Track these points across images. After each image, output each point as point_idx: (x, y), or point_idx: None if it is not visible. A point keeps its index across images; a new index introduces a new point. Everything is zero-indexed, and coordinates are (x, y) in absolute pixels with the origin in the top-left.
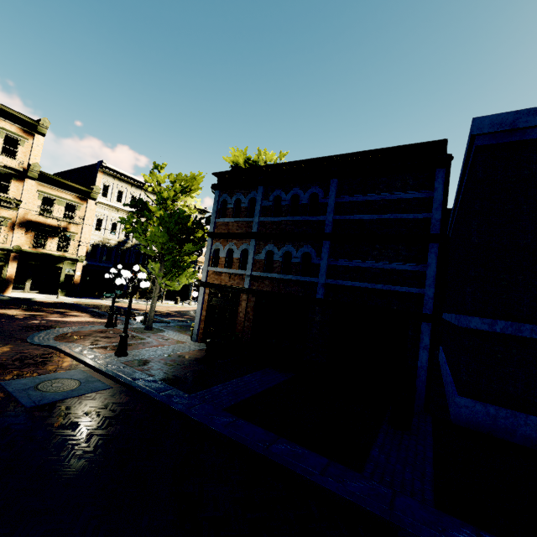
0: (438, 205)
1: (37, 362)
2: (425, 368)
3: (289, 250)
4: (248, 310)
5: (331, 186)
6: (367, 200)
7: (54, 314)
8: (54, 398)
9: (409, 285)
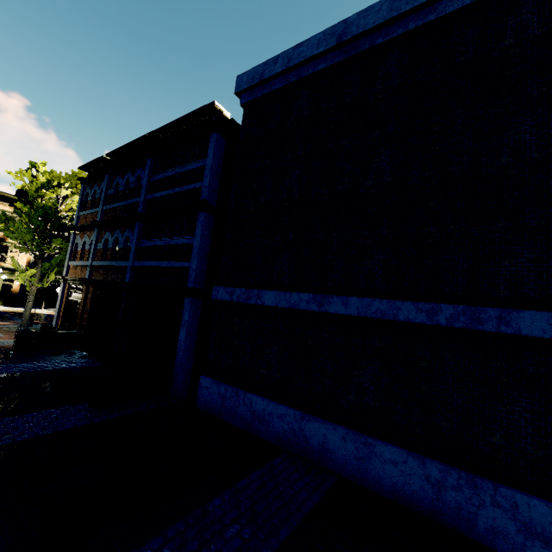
0: (208, 172)
1: None
2: (182, 348)
3: (117, 236)
4: (88, 301)
5: (147, 166)
6: (169, 176)
7: None
8: None
9: (185, 260)
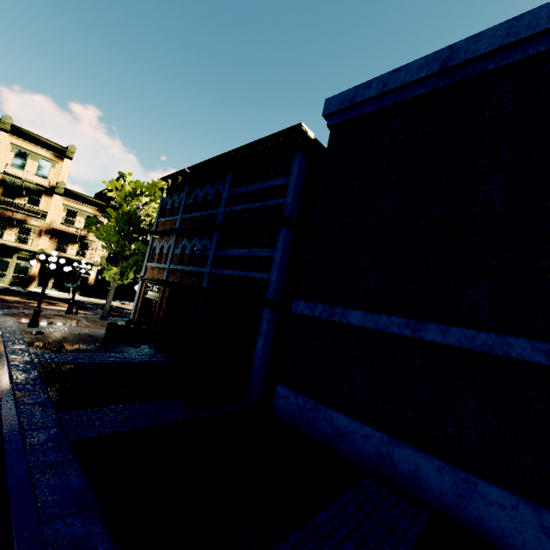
0: (291, 189)
1: None
2: (259, 355)
3: (195, 243)
4: (164, 300)
5: (227, 180)
6: (249, 191)
7: (44, 303)
8: None
9: (263, 271)
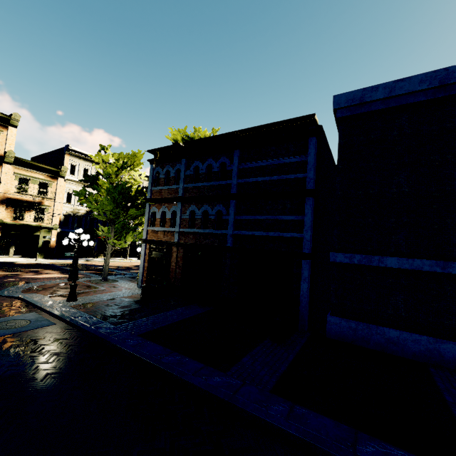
0: (311, 167)
1: (1, 309)
2: (305, 296)
3: (206, 209)
4: (178, 259)
5: (235, 156)
6: (261, 166)
7: (30, 273)
8: (5, 333)
9: (293, 231)
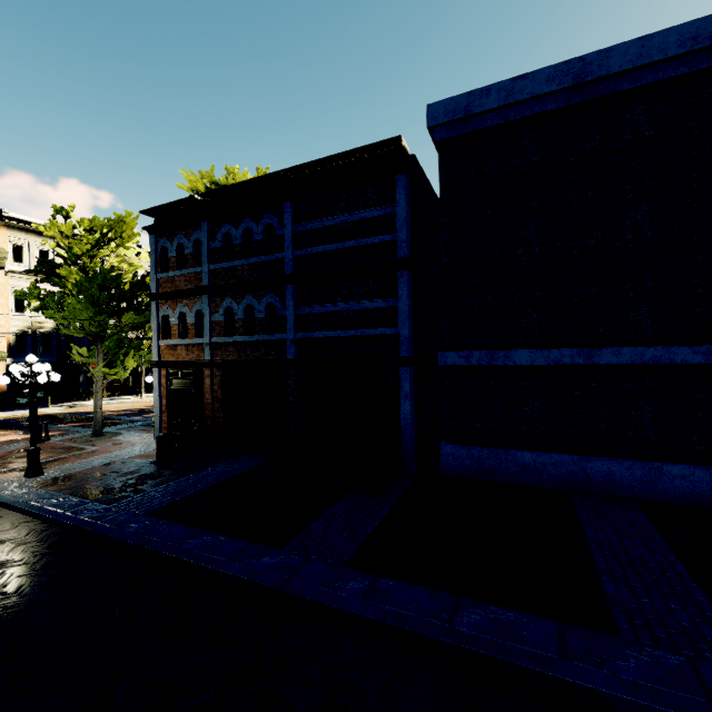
0: (402, 223)
1: None
2: (409, 420)
3: (250, 303)
4: (215, 387)
5: (286, 212)
6: (328, 226)
7: None
8: None
9: (384, 326)
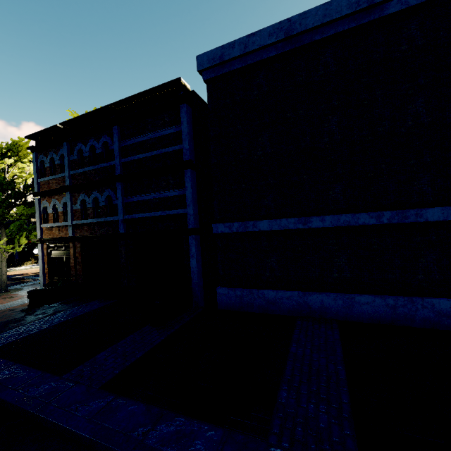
0: (185, 137)
1: None
2: (196, 272)
3: (95, 196)
4: (77, 255)
5: (114, 133)
6: (141, 141)
7: None
8: None
9: (178, 208)
